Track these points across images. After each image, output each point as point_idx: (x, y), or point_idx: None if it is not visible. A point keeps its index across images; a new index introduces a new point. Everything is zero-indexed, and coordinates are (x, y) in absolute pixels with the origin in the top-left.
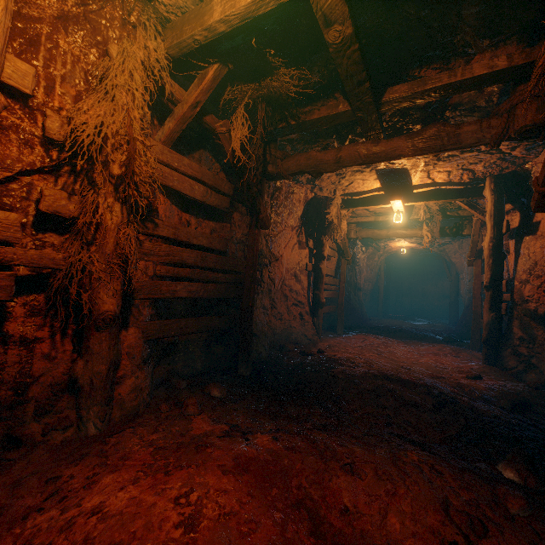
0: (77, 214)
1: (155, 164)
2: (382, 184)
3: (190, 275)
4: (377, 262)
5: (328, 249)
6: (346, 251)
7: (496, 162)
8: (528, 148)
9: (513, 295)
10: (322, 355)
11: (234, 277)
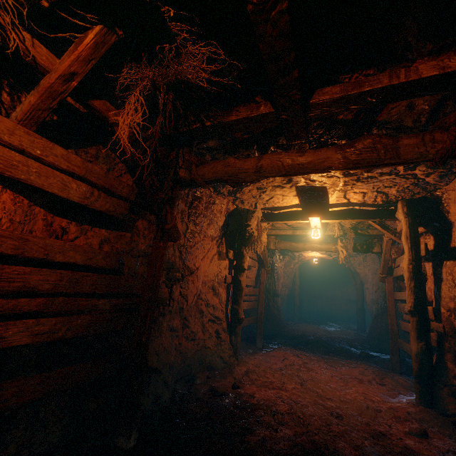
0: None
1: None
2: (301, 201)
3: (42, 308)
4: (293, 269)
5: (248, 260)
6: (265, 261)
7: (409, 186)
8: (442, 175)
9: (442, 323)
10: (237, 395)
11: (126, 301)
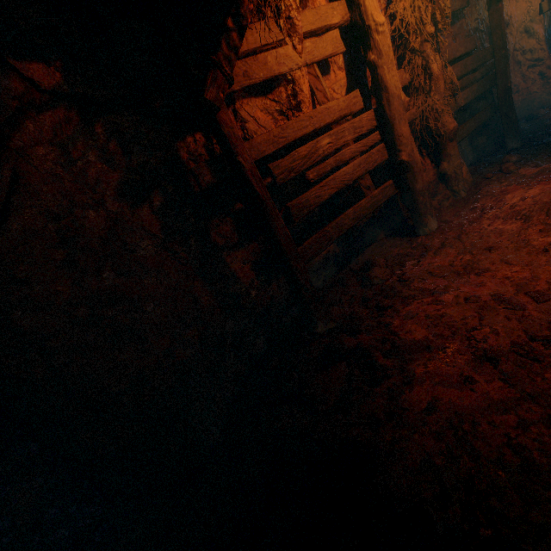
0: (409, 80)
1: (449, 4)
2: None
3: (461, 86)
4: None
5: None
6: None
7: None
8: None
9: None
10: None
11: (485, 69)
